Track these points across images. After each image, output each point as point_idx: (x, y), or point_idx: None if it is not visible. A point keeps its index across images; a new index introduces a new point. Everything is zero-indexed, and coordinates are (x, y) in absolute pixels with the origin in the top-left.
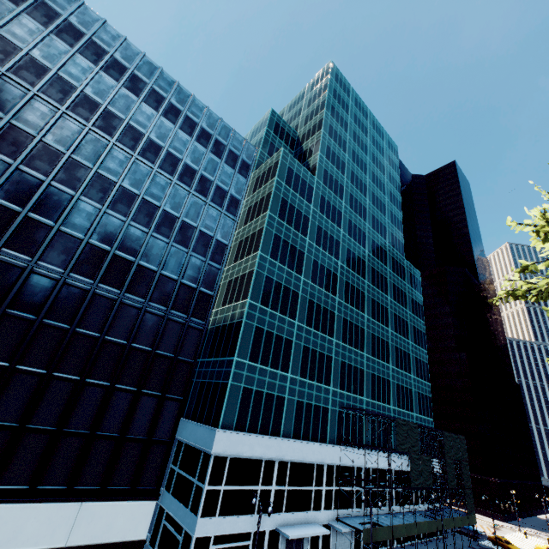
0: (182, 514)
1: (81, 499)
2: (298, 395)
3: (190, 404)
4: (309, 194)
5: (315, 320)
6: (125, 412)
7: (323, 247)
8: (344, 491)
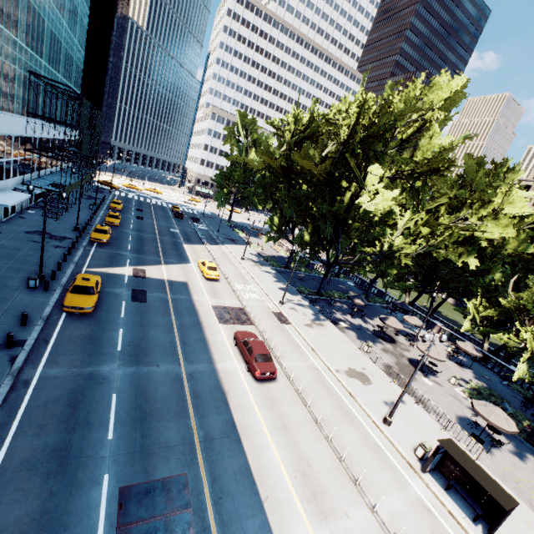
0: None
1: None
2: None
3: None
4: None
5: None
6: None
7: None
8: (25, 161)
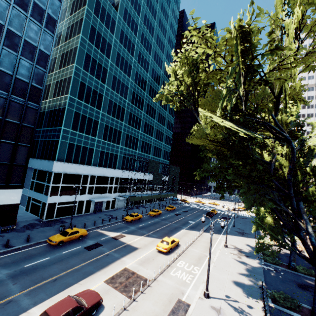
0: (40, 197)
1: None
2: (101, 148)
3: (38, 152)
4: (112, 26)
5: (113, 111)
6: None
7: (120, 68)
8: (123, 187)
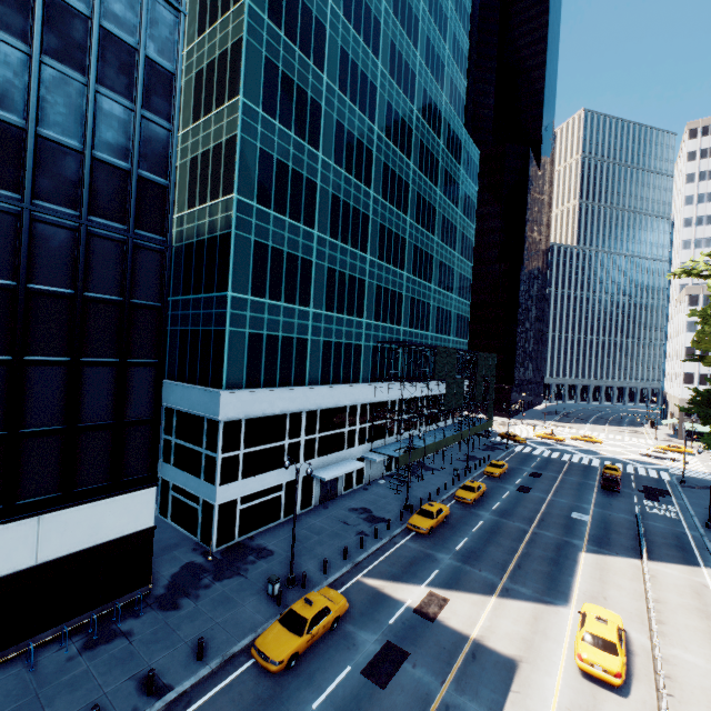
0: (194, 485)
1: (35, 514)
2: (324, 335)
3: (170, 361)
4: None
5: (342, 228)
6: (62, 394)
7: (351, 96)
8: (378, 425)
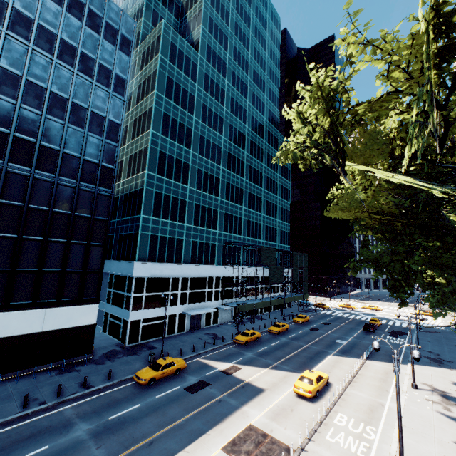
0: (120, 312)
1: (44, 307)
2: (193, 237)
3: (114, 250)
4: (193, 72)
5: (203, 184)
6: (61, 255)
7: (209, 124)
8: (227, 290)
